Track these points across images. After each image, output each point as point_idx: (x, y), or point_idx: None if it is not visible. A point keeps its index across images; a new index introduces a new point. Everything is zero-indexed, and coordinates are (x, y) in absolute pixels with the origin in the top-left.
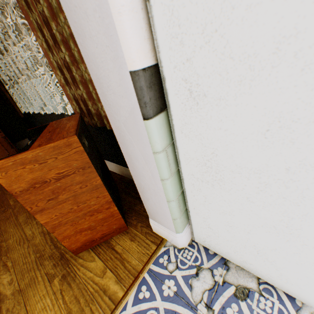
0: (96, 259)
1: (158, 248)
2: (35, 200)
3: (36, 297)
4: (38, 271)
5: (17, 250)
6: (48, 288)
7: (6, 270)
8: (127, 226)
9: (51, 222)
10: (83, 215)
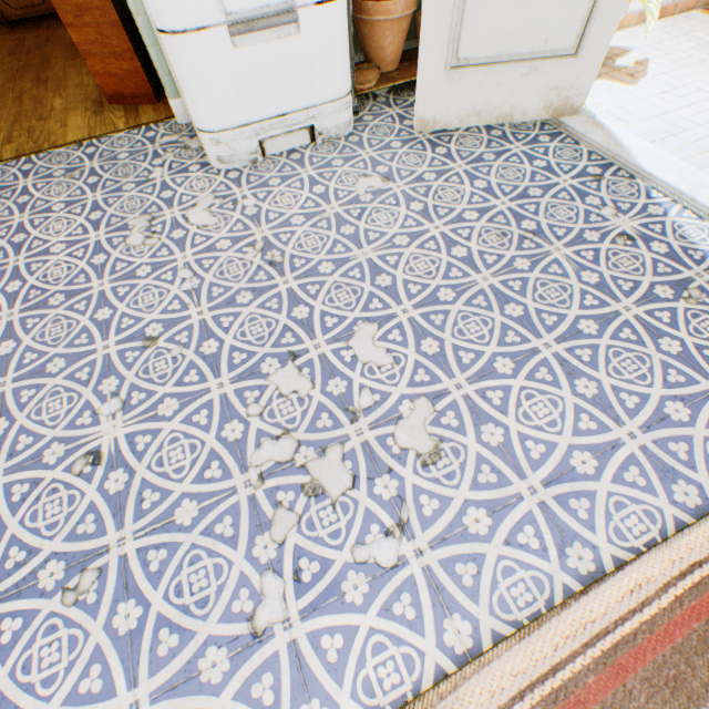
0: (122, 112)
1: (165, 120)
2: (66, 12)
3: (75, 116)
4: (82, 106)
5: (73, 91)
6: (84, 115)
7: (62, 99)
8: (157, 101)
9: (83, 48)
10: (110, 55)
